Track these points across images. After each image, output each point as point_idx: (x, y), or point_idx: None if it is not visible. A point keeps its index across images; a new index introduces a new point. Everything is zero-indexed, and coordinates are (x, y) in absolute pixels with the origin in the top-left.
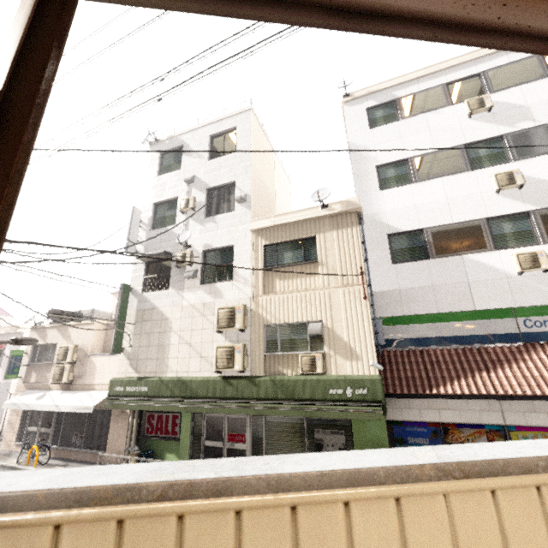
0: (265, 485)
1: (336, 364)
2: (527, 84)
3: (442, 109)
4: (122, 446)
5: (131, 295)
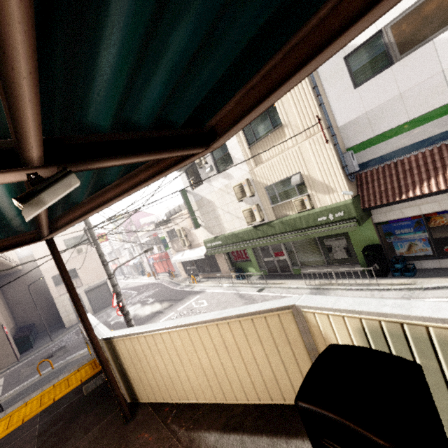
0: (146, 332)
1: (319, 199)
2: None
3: None
4: (226, 268)
5: (188, 194)
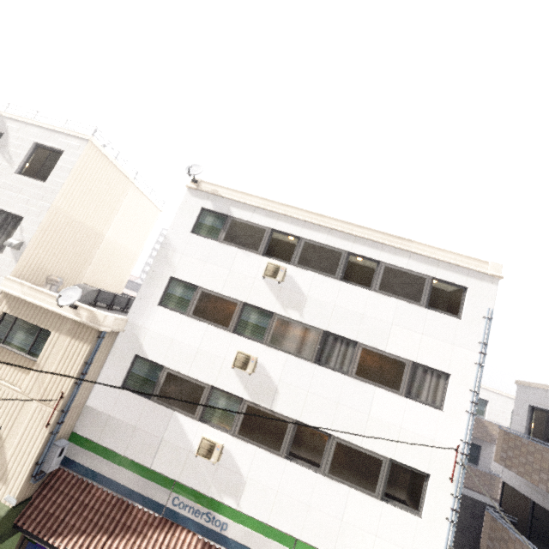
0: None
1: None
2: (320, 275)
3: (253, 254)
4: None
5: None
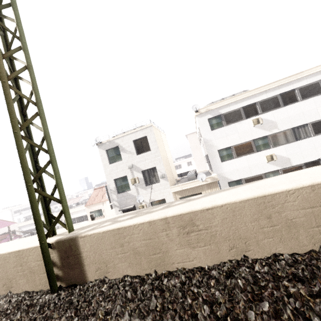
0: None
1: None
2: (274, 110)
3: (242, 121)
4: None
5: None
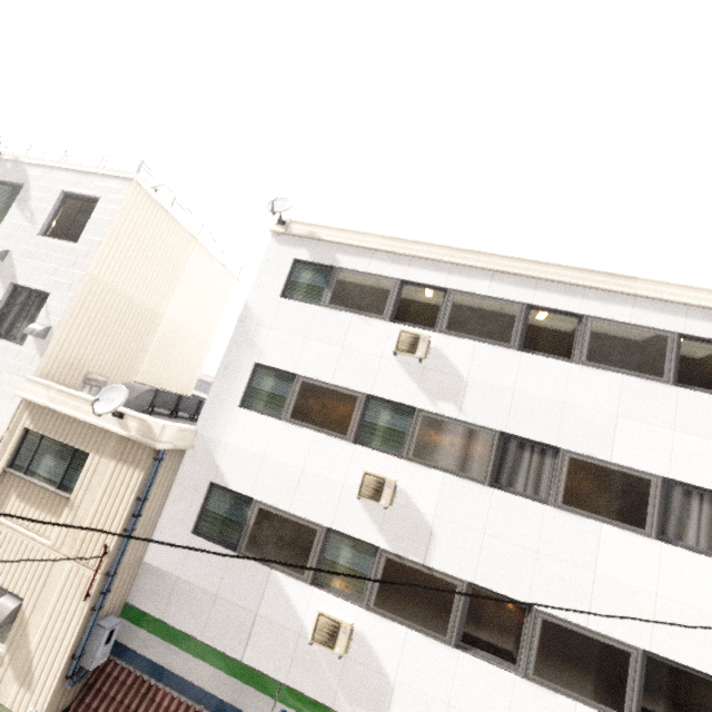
0: None
1: (2, 681)
2: (486, 344)
3: (375, 320)
4: None
5: None
